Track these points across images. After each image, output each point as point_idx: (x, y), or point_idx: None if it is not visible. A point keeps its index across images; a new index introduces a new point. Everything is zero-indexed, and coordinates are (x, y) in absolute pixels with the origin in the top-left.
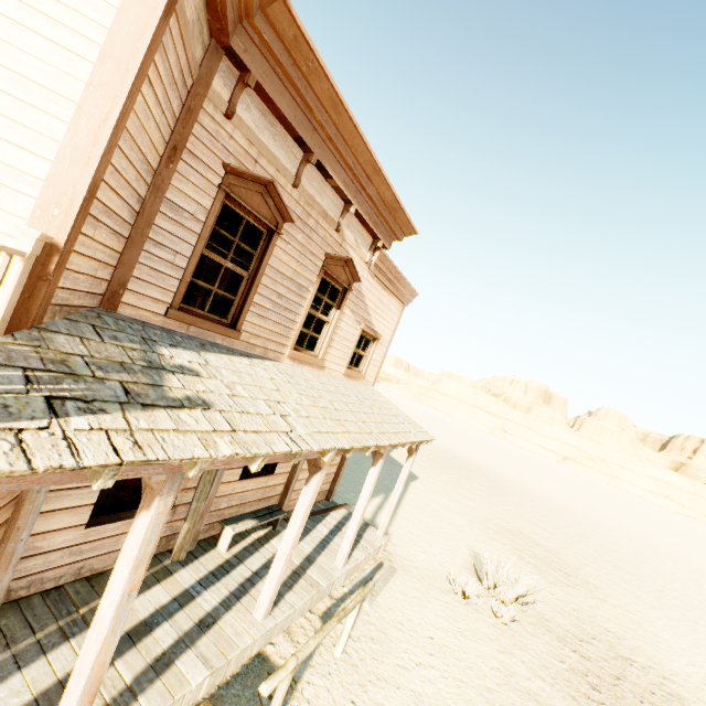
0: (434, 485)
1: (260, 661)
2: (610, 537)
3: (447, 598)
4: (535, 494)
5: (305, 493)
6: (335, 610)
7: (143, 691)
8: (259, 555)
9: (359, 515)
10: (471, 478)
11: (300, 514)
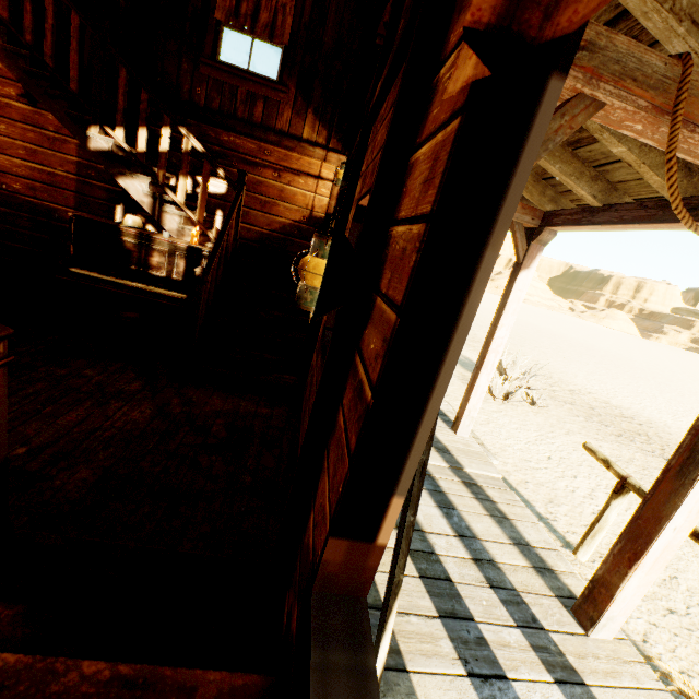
0: None
1: None
2: None
3: (494, 406)
4: None
5: None
6: None
7: None
8: None
9: (497, 356)
10: None
11: None
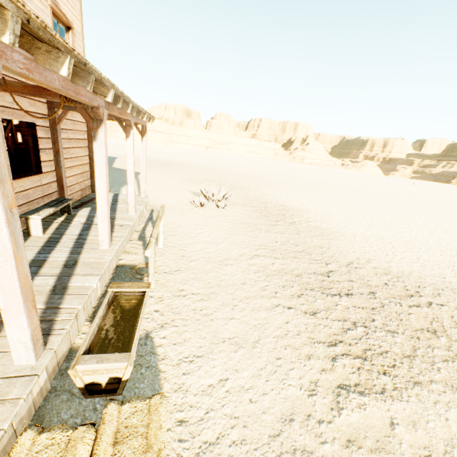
0: (152, 174)
1: (121, 268)
2: (240, 171)
3: (194, 210)
4: (203, 165)
5: (97, 148)
6: (144, 235)
7: (61, 303)
8: (73, 228)
9: (132, 177)
10: (169, 166)
11: (102, 166)
